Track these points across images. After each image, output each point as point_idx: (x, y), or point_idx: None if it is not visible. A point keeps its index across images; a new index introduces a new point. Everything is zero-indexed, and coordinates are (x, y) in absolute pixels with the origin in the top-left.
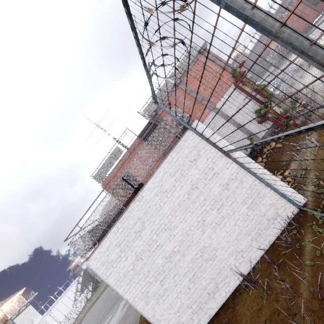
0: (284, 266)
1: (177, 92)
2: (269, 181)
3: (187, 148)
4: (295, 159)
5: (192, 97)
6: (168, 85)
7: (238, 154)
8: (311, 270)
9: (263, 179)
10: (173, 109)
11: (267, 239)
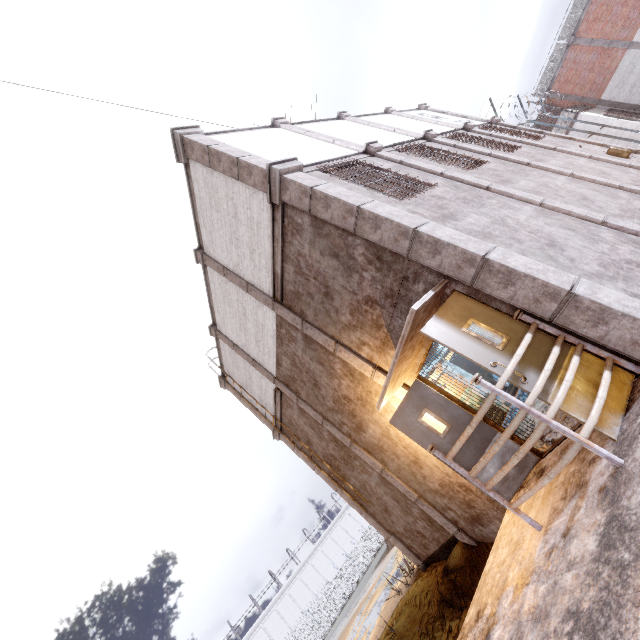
0: None
1: (573, 52)
2: None
3: (576, 134)
4: None
5: (595, 48)
6: (559, 50)
7: (615, 122)
8: None
9: (636, 131)
10: (561, 115)
11: None
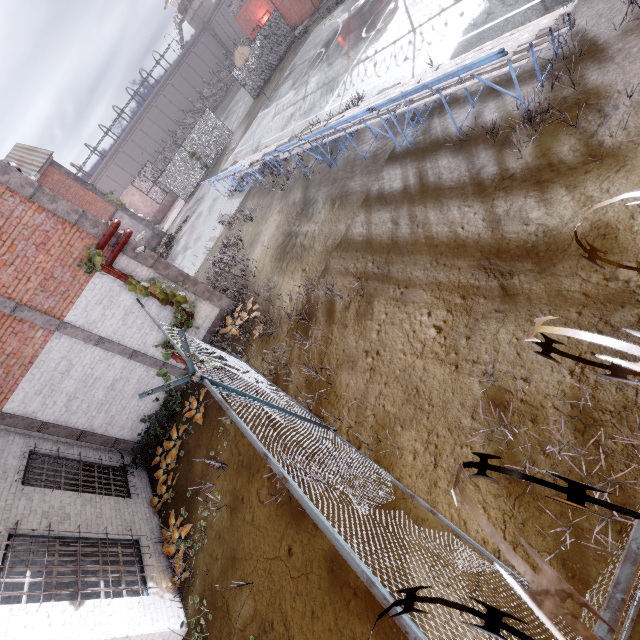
0: None
1: None
2: None
3: None
4: (204, 487)
5: None
6: None
7: None
8: None
9: None
10: None
11: None
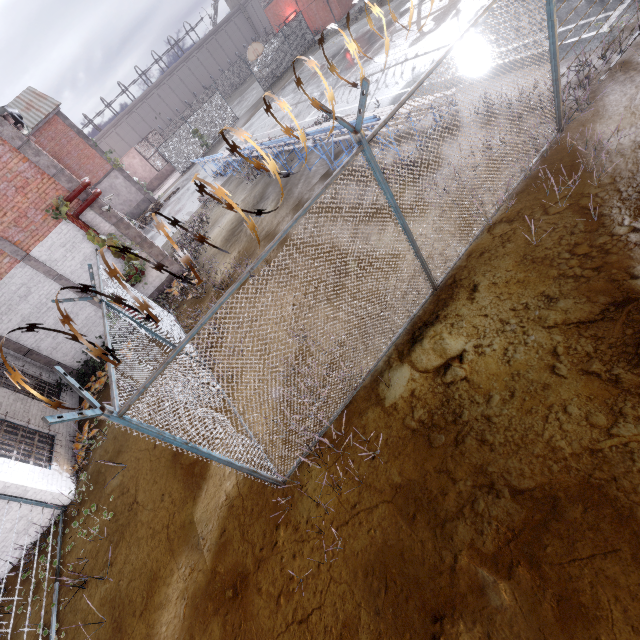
0: (12, 593)
1: None
2: (16, 494)
3: None
4: None
5: None
6: None
7: None
8: (18, 605)
9: (4, 496)
10: None
11: (18, 552)
